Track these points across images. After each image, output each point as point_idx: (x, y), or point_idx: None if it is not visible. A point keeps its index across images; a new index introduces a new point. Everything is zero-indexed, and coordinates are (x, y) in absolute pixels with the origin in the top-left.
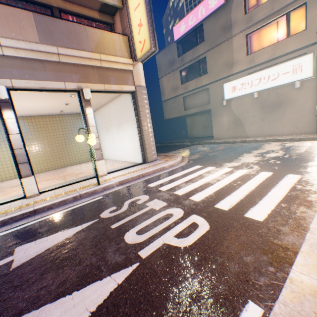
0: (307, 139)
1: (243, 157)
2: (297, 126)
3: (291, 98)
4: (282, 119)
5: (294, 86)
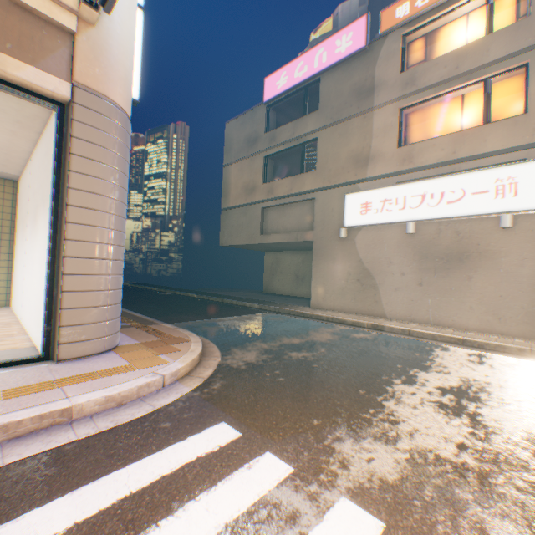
0: None
1: (401, 406)
2: (502, 313)
3: (490, 248)
4: (466, 291)
5: (501, 223)
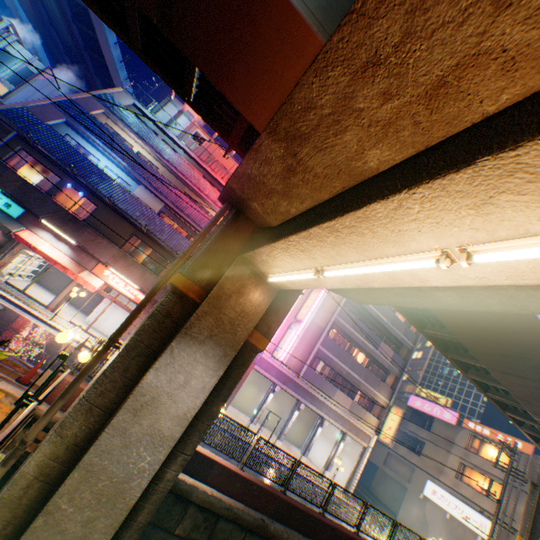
0: None
1: None
2: None
3: None
4: None
5: (476, 537)
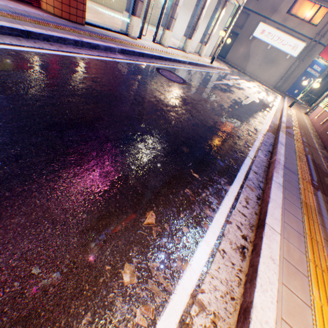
0: (269, 89)
1: (252, 83)
2: (270, 80)
3: (280, 63)
4: (267, 72)
5: (286, 57)
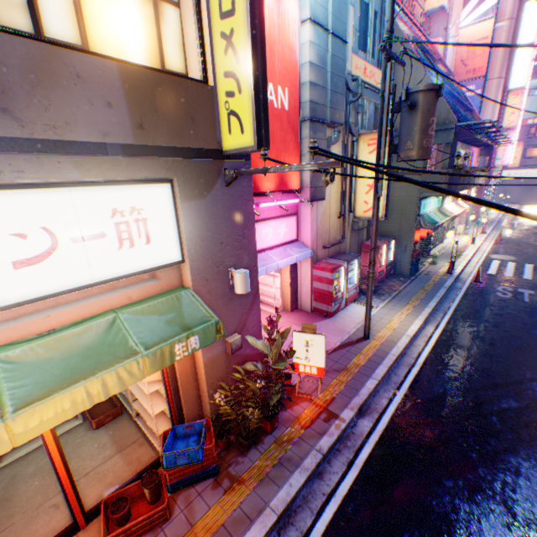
0: None
1: (529, 208)
2: None
3: None
4: (531, 195)
5: None
